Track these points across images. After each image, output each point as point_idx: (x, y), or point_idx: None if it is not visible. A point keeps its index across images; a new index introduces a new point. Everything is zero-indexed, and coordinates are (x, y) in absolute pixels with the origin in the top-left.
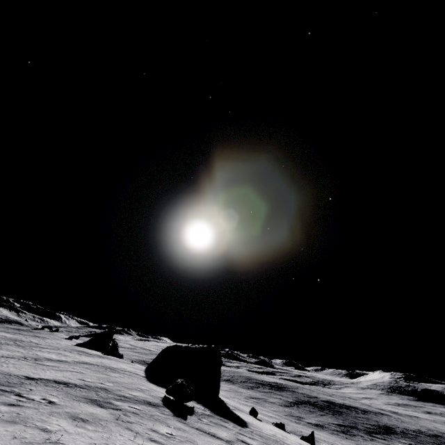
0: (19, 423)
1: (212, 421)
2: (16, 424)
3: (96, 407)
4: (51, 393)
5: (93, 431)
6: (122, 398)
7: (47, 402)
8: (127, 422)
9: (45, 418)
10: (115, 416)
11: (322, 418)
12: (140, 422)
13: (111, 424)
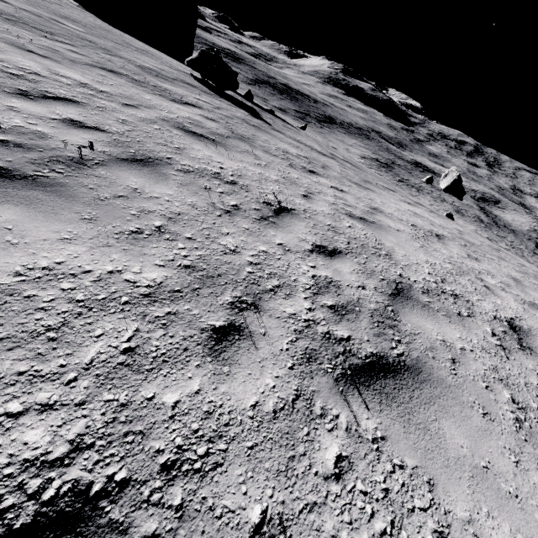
0: (156, 163)
1: (284, 125)
2: (158, 169)
3: (169, 103)
4: (27, 50)
5: (259, 167)
6: (155, 75)
7: (81, 87)
8: (248, 138)
9: (166, 142)
10: (220, 125)
11: (283, 103)
12: (256, 136)
13: (244, 145)
